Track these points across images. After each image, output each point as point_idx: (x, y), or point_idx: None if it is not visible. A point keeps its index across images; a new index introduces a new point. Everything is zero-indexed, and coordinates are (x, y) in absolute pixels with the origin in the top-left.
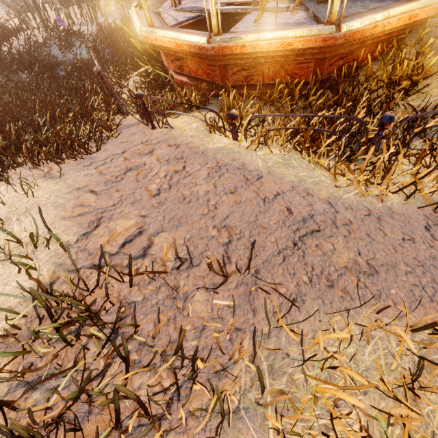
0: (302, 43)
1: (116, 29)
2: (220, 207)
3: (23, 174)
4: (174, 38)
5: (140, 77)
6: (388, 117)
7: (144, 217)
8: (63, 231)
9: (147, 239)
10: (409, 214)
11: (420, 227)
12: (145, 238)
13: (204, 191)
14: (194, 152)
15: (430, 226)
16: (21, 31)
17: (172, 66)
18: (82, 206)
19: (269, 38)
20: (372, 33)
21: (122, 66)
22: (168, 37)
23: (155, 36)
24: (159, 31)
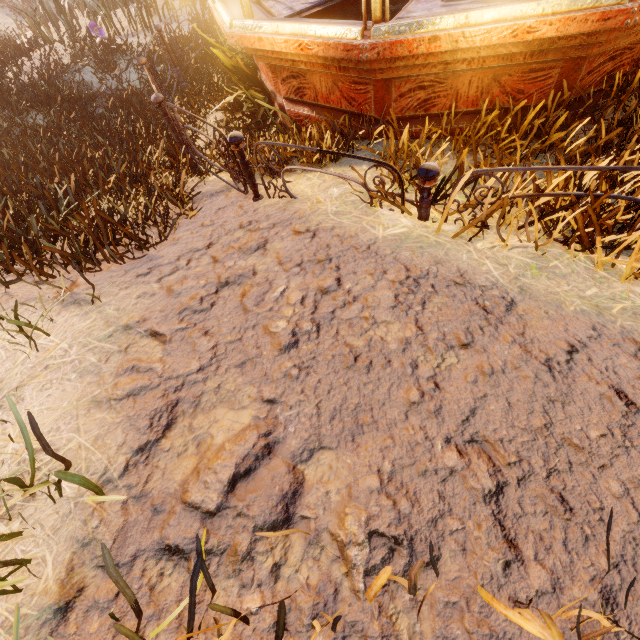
0: (555, 26)
1: (183, 39)
2: (448, 385)
3: (22, 297)
4: (296, 34)
5: (225, 112)
6: None
7: (272, 404)
8: (96, 440)
9: (287, 471)
10: None
11: None
12: (282, 466)
13: (397, 339)
14: (349, 246)
15: None
16: (36, 48)
17: (283, 90)
18: (135, 371)
19: (487, 21)
20: None
21: (195, 96)
22: (284, 33)
23: (259, 34)
24: (266, 23)
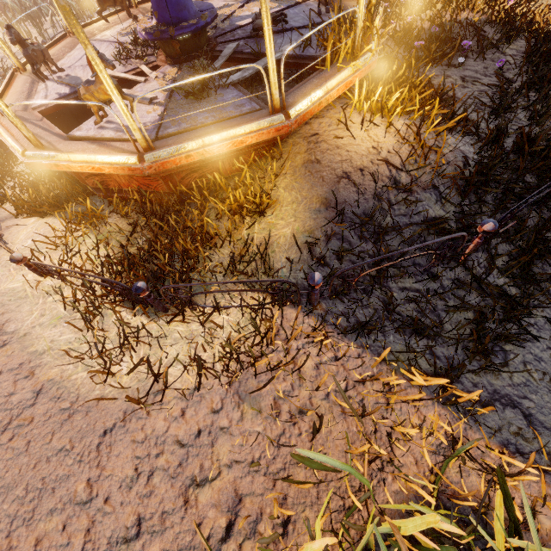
0: (112, 169)
1: None
2: None
3: None
4: (6, 139)
5: None
6: (134, 288)
7: None
8: None
9: None
10: (110, 409)
11: (99, 431)
12: None
13: None
14: None
15: (113, 429)
16: None
17: None
18: None
19: (79, 160)
20: (190, 161)
21: None
22: (3, 135)
23: None
24: None
